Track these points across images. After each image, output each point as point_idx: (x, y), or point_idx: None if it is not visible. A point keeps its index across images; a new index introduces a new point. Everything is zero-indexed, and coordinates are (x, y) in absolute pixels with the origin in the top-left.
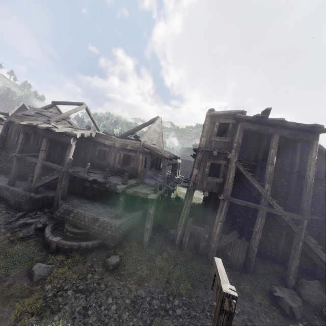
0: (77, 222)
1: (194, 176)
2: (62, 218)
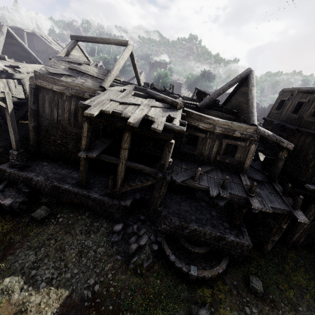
0: (194, 238)
1: None
2: (172, 232)
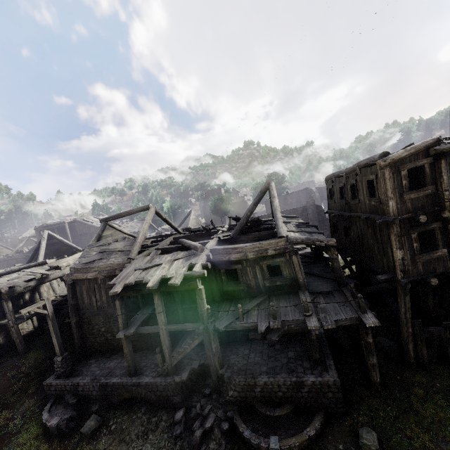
0: (271, 397)
1: (400, 261)
2: (244, 398)
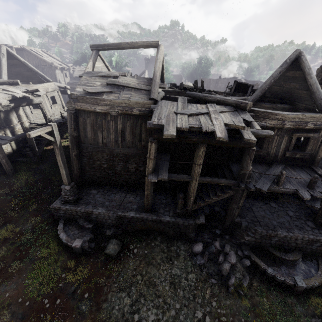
0: (283, 245)
1: None
2: (258, 243)
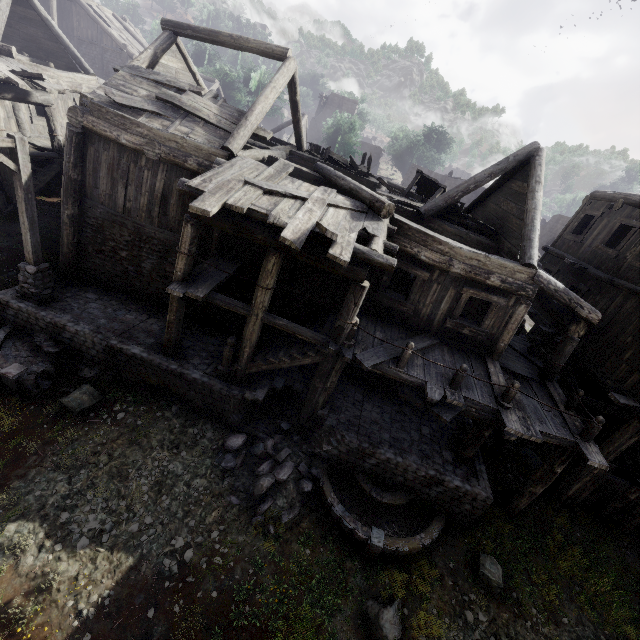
0: (384, 476)
1: None
2: (343, 461)
